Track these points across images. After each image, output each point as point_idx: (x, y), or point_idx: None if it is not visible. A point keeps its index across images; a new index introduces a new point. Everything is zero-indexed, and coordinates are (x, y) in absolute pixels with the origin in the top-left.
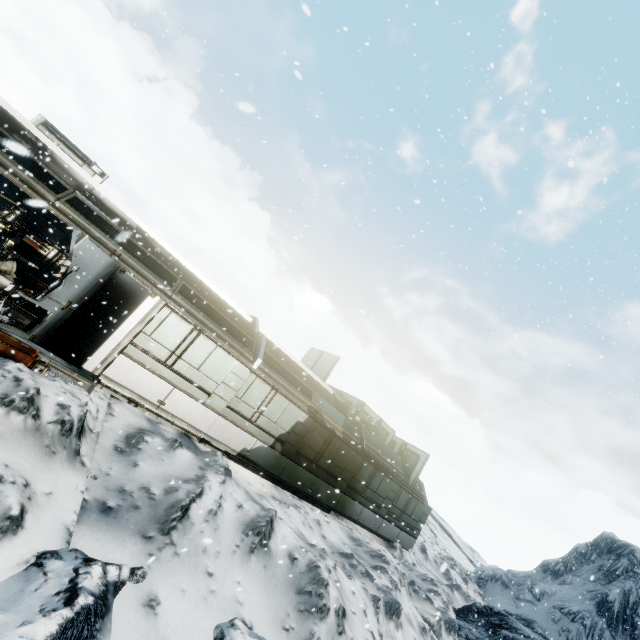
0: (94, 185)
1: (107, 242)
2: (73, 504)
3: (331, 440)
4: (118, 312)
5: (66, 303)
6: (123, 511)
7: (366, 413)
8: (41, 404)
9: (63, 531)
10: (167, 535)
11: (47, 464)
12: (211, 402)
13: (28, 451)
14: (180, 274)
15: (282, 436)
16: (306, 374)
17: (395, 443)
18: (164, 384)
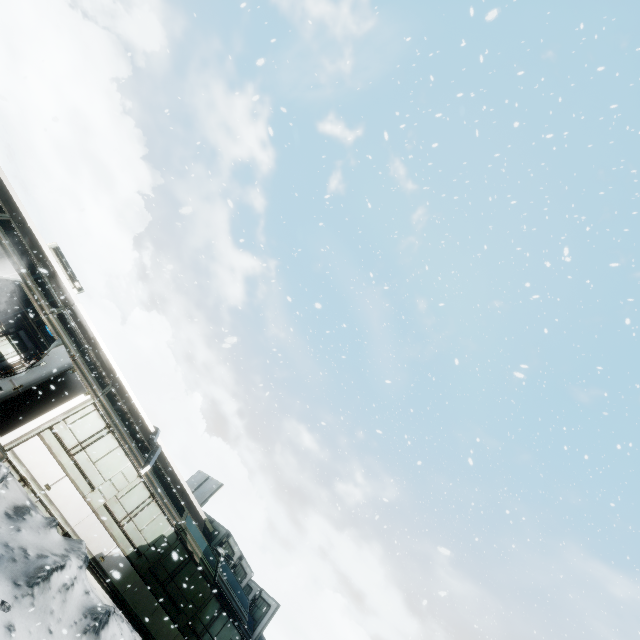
0: (75, 301)
1: (71, 347)
2: None
3: (187, 563)
4: (53, 401)
5: (19, 386)
6: (5, 559)
7: (230, 545)
8: None
9: None
10: (31, 587)
11: None
12: (92, 497)
13: None
14: (111, 379)
15: (142, 547)
16: (185, 492)
17: (251, 589)
18: (59, 470)
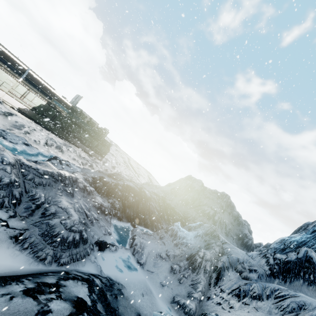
0: None
1: None
2: None
3: (58, 114)
4: None
5: None
6: None
7: (84, 114)
8: None
9: None
10: None
11: None
12: (1, 88)
13: None
14: None
15: (35, 107)
16: (56, 95)
17: (102, 130)
18: None
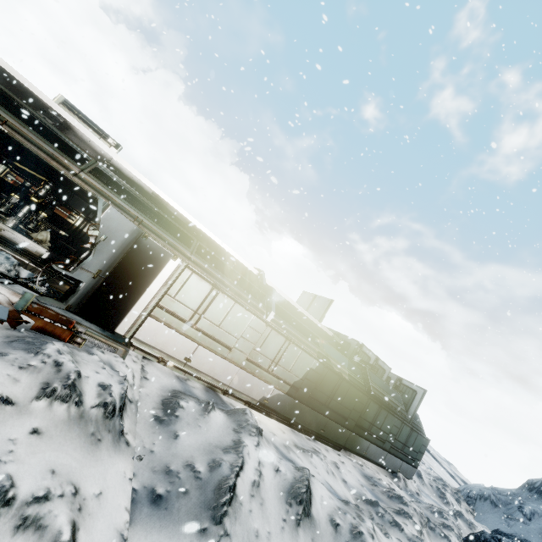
0: (112, 155)
1: (129, 209)
2: (123, 499)
3: (340, 384)
4: (144, 276)
5: (96, 272)
6: (173, 498)
7: (364, 353)
8: (83, 388)
9: (117, 540)
10: (220, 524)
11: (94, 455)
12: (232, 356)
13: (74, 445)
14: (194, 234)
15: (296, 383)
16: (308, 320)
17: (389, 378)
18: (189, 342)
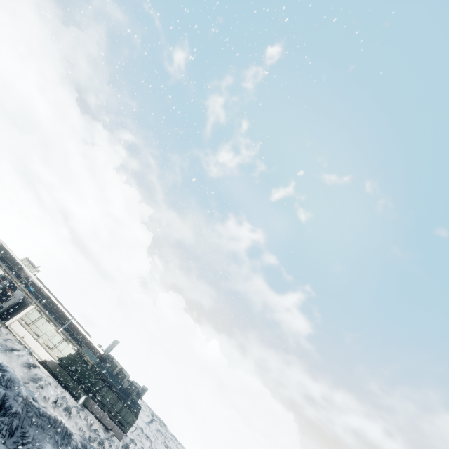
0: (32, 275)
1: (26, 291)
2: None
3: (84, 364)
4: (21, 309)
5: (9, 305)
6: None
7: (114, 363)
8: None
9: None
10: (6, 351)
11: None
12: (39, 340)
13: None
14: (48, 300)
15: (62, 358)
16: (90, 342)
17: (133, 385)
18: (26, 331)
